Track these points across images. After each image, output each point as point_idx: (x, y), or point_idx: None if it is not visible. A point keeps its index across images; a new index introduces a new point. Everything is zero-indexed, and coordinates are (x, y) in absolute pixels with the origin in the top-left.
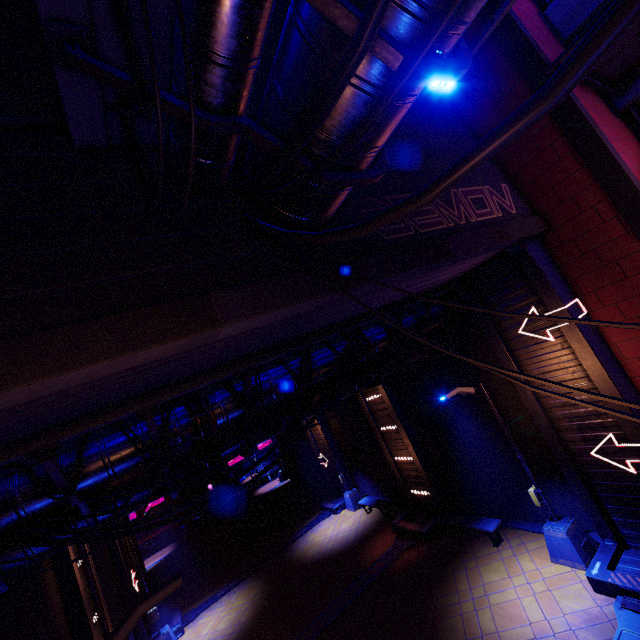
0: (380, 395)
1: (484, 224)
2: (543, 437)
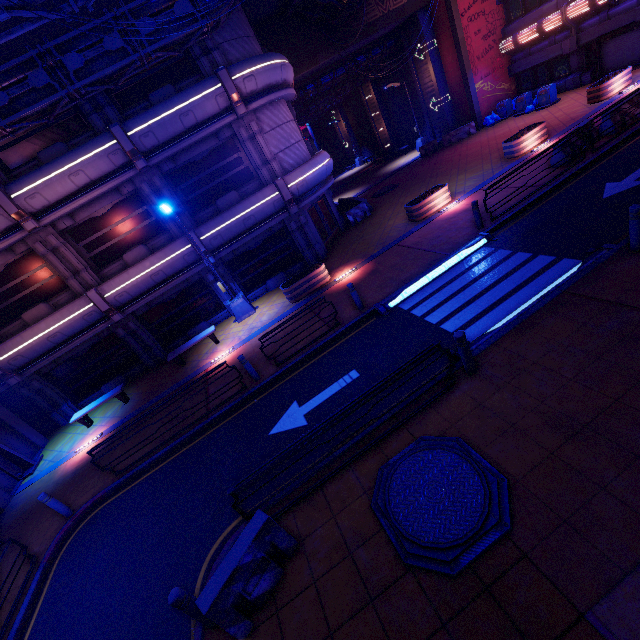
0: (372, 95)
1: (396, 10)
2: (420, 103)
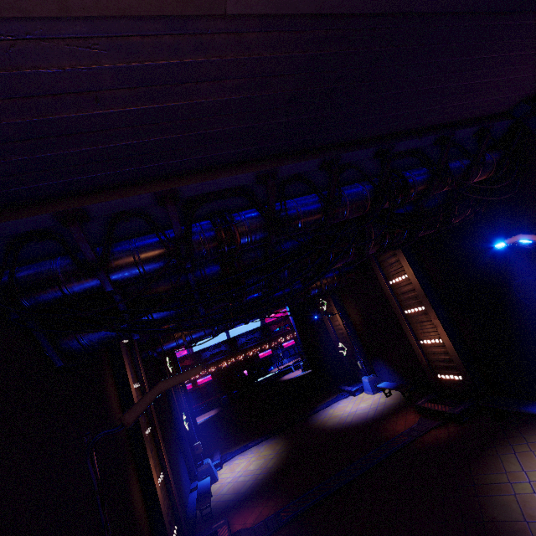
0: (406, 276)
1: None
2: None
